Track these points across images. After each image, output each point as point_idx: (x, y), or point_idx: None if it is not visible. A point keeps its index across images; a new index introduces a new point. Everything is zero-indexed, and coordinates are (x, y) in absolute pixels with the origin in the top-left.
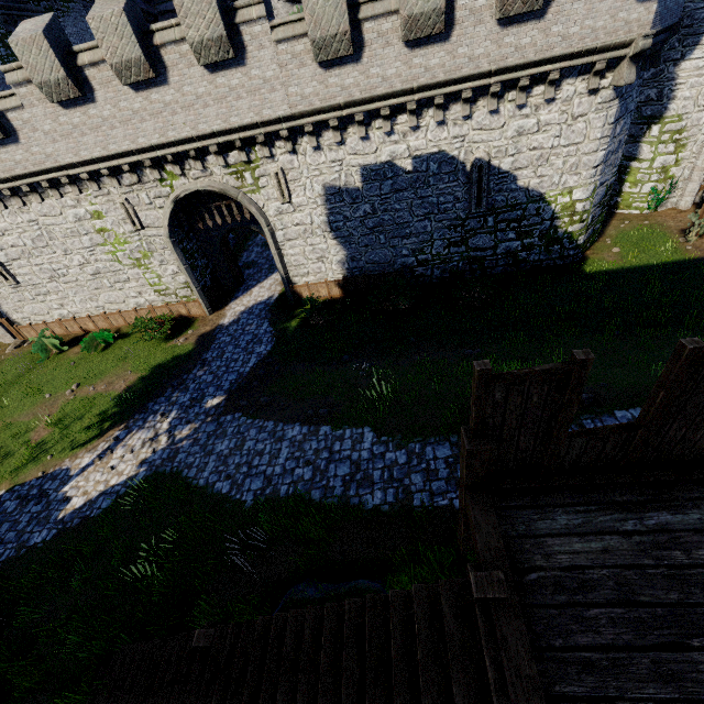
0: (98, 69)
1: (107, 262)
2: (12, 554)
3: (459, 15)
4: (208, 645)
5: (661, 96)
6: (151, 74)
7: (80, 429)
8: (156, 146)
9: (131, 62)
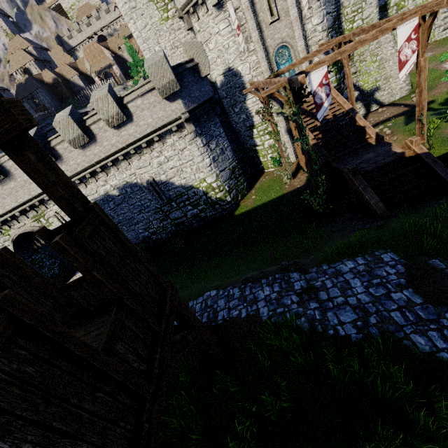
0: None
1: None
2: None
3: (95, 132)
4: None
5: (248, 116)
6: None
7: None
8: None
9: None
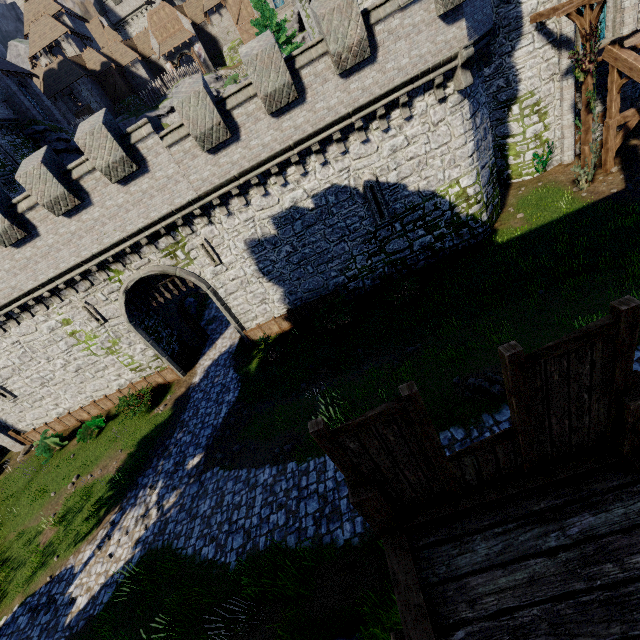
0: (35, 211)
1: (84, 357)
2: None
3: (307, 82)
4: None
5: (509, 82)
6: (76, 201)
7: (81, 521)
8: (97, 254)
9: (58, 198)
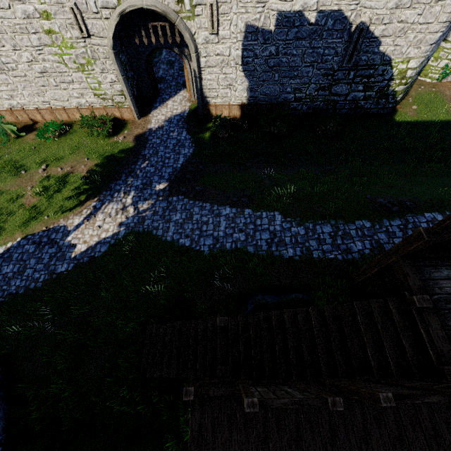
0: None
1: (53, 63)
2: (47, 278)
3: None
4: (226, 324)
5: None
6: None
7: (63, 199)
8: None
9: None
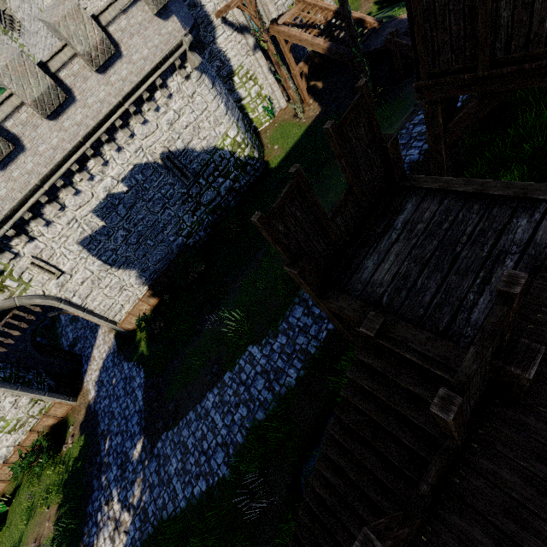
0: None
1: None
2: None
3: (69, 82)
4: None
5: (223, 62)
6: None
7: None
8: None
9: None
